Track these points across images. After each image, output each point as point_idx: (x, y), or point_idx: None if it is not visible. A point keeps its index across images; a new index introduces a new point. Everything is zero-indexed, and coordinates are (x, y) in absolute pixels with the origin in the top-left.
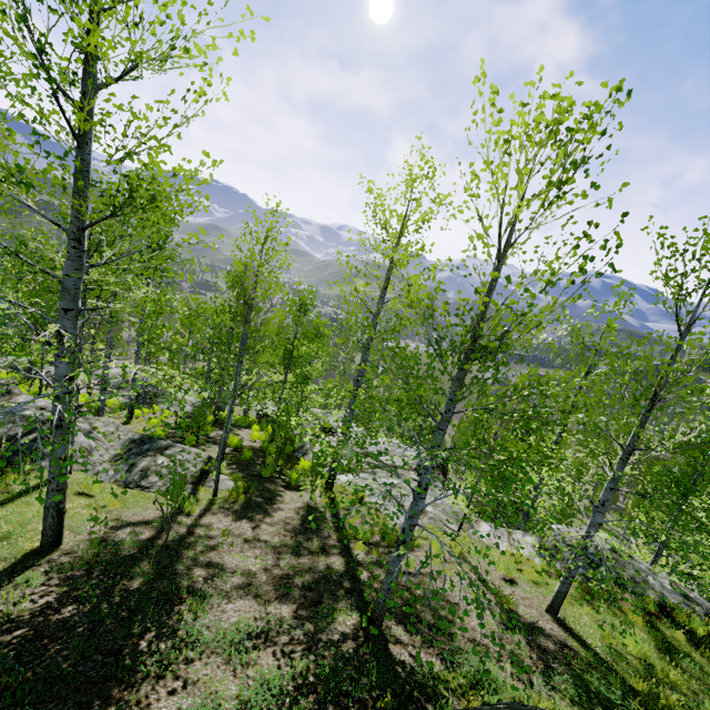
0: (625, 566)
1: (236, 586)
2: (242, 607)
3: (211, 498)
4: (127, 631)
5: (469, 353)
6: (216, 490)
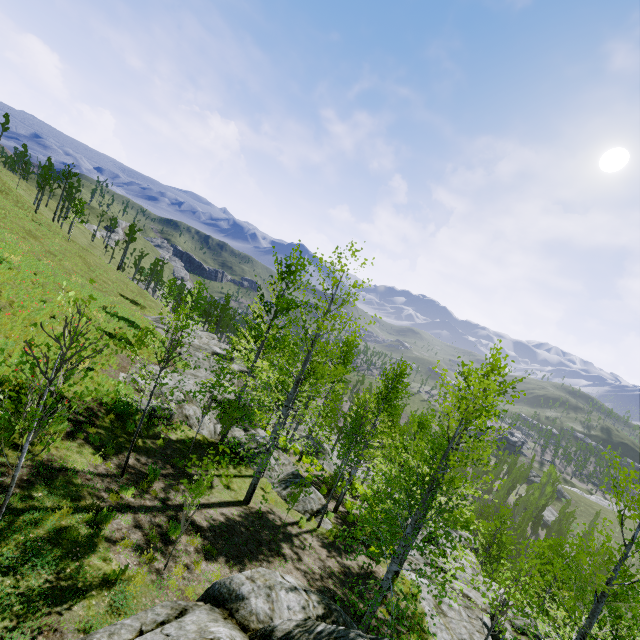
0: None
1: (302, 569)
2: (299, 577)
3: (315, 527)
4: (256, 548)
5: (429, 485)
6: (320, 524)
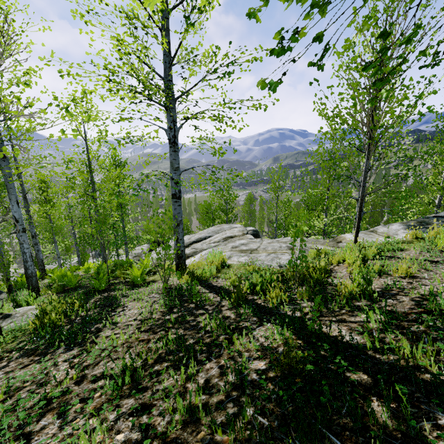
0: None
1: None
2: None
3: None
4: None
5: None
6: None
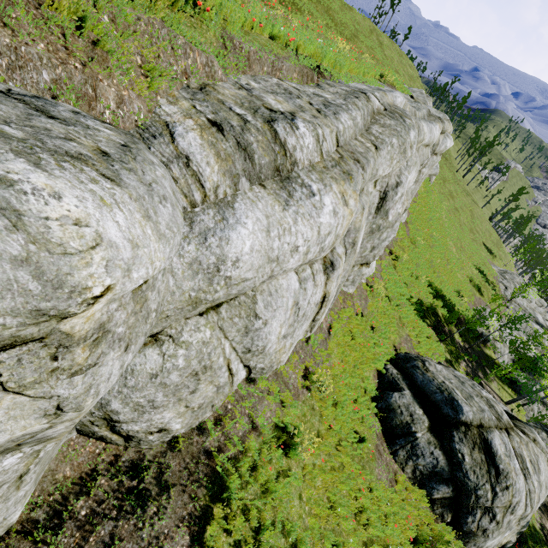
0: None
1: None
2: None
3: None
4: None
5: None
6: None
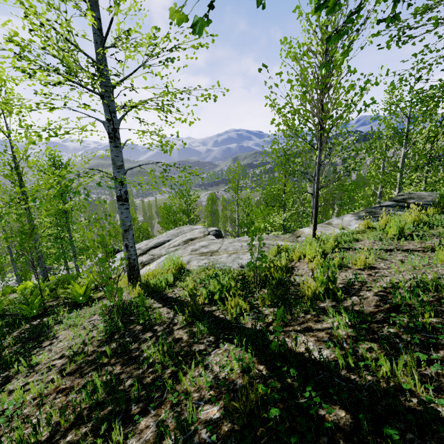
0: (421, 197)
1: None
2: None
3: None
4: None
5: None
6: None
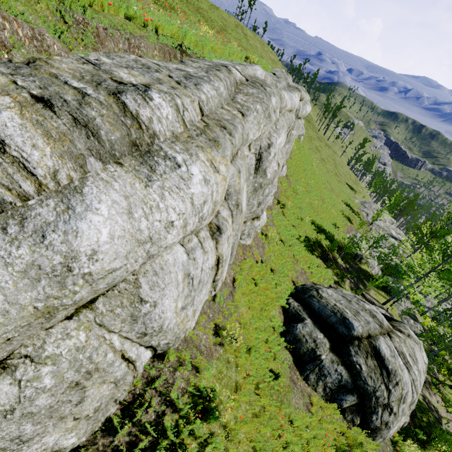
0: None
1: None
2: None
3: None
4: None
5: None
6: None
